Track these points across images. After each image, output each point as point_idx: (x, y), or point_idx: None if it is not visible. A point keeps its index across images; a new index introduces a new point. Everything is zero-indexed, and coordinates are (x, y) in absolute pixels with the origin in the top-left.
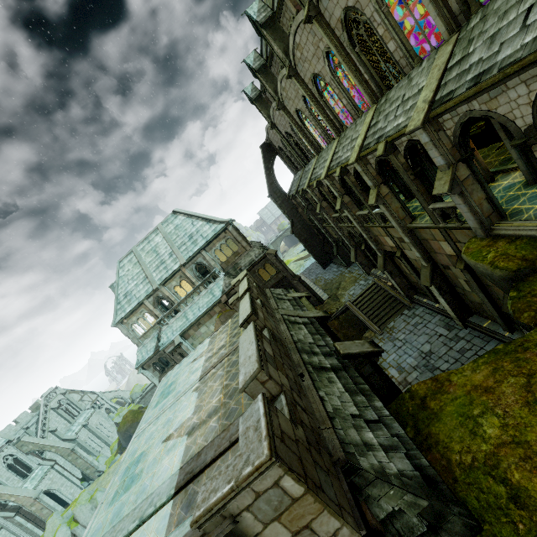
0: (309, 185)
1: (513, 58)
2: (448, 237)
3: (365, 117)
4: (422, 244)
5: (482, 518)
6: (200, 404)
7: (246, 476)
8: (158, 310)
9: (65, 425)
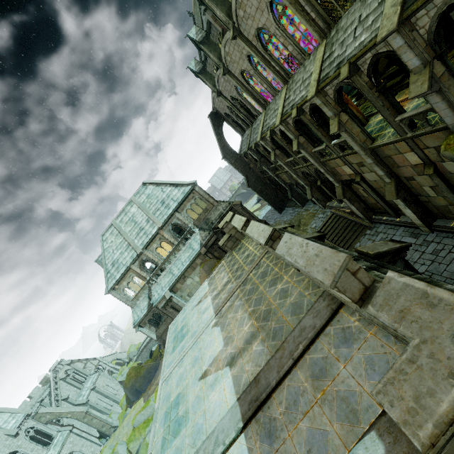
0: (261, 138)
1: None
2: (415, 146)
3: (314, 56)
4: (384, 162)
5: None
6: (228, 335)
7: None
8: (144, 272)
9: (76, 392)
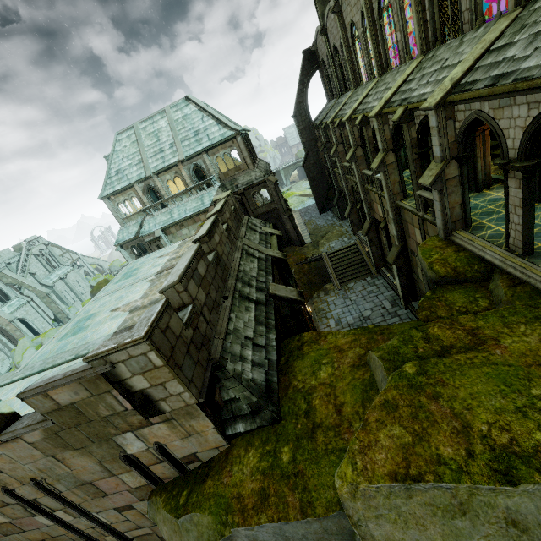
0: (332, 121)
1: (530, 73)
2: (422, 227)
3: (408, 67)
4: (402, 224)
5: (284, 417)
6: (148, 292)
7: (125, 343)
8: (146, 198)
9: (44, 273)
